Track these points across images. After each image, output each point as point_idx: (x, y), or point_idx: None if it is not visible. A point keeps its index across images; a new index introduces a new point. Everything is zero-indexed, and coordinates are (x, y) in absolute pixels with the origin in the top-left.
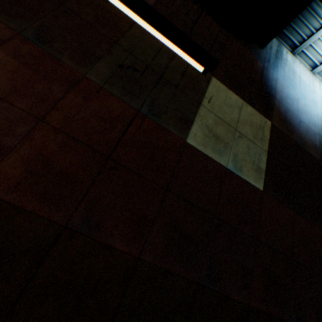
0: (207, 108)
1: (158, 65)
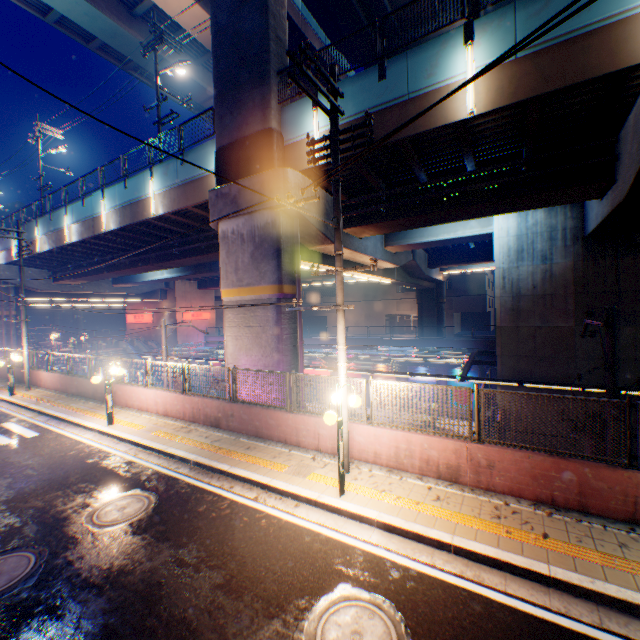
0: None
1: None
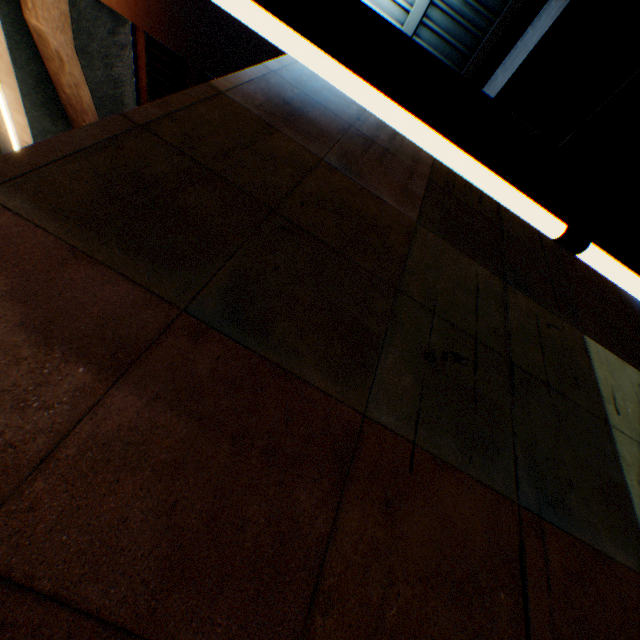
0: (623, 431)
1: (490, 329)
